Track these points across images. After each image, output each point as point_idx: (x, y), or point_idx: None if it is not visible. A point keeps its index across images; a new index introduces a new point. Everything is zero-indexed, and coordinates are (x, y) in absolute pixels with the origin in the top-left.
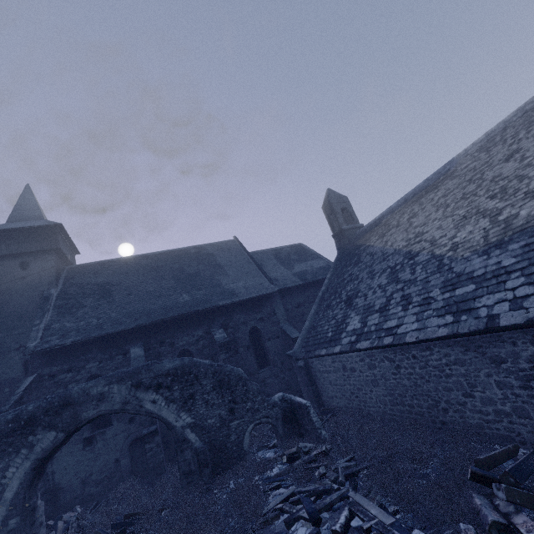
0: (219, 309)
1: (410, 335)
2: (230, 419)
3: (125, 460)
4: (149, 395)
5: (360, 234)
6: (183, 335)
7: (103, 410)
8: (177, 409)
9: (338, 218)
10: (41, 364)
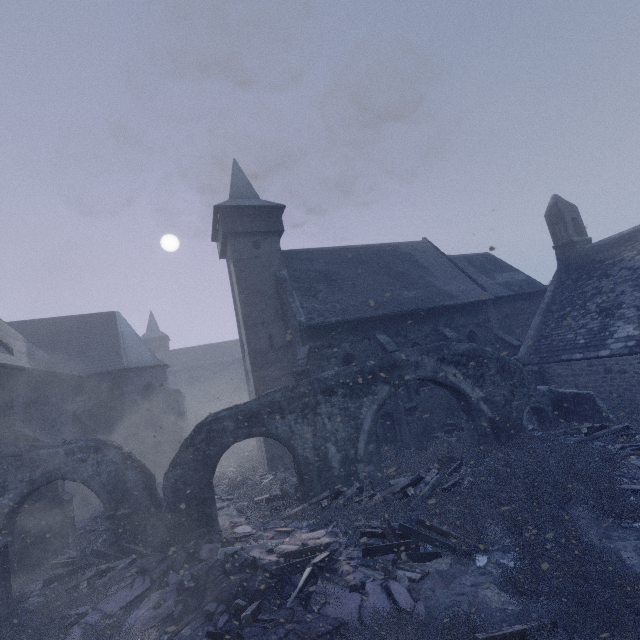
0: (442, 309)
1: None
2: (511, 399)
3: (378, 429)
4: (451, 370)
5: (595, 247)
6: (414, 330)
7: (419, 375)
8: (472, 384)
9: (568, 228)
10: (307, 337)
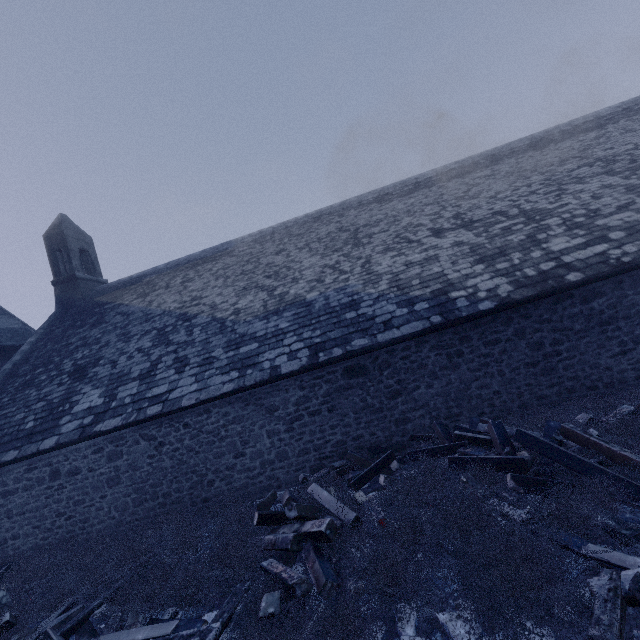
0: None
1: (189, 397)
2: None
3: None
4: None
5: (104, 289)
6: None
7: None
8: None
9: (72, 258)
10: None
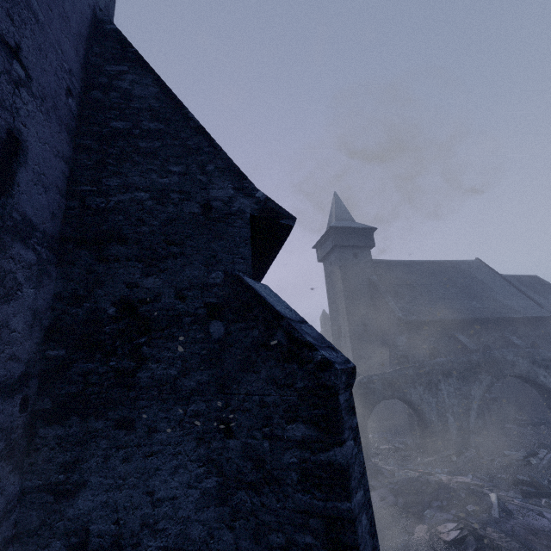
0: (507, 320)
1: None
2: None
3: None
4: (541, 371)
5: None
6: (484, 334)
7: (515, 372)
8: None
9: None
10: (403, 329)
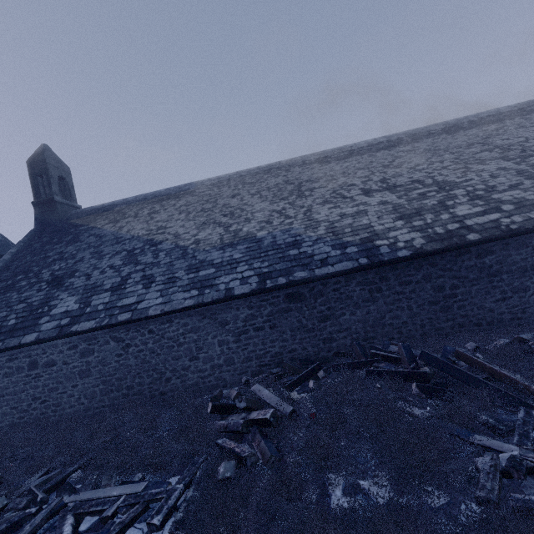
0: None
1: (155, 308)
2: None
3: None
4: None
5: (79, 213)
6: None
7: None
8: None
9: (52, 184)
10: None
